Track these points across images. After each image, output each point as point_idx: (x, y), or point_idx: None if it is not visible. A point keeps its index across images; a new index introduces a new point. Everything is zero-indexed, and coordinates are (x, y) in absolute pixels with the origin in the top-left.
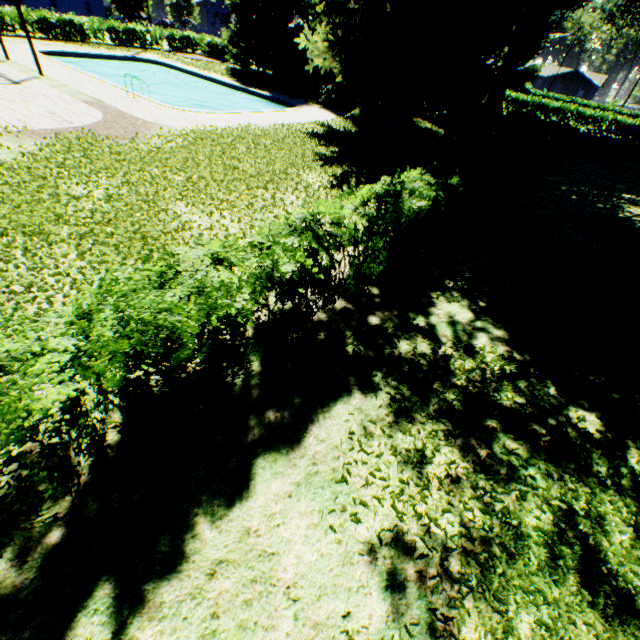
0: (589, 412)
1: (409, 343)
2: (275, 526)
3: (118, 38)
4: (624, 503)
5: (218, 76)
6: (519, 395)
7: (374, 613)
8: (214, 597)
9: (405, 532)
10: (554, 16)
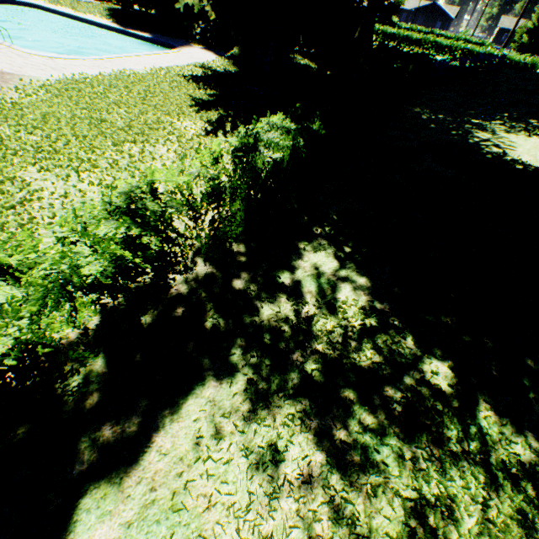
0: (442, 362)
1: (272, 308)
2: None
3: None
4: (473, 475)
5: (96, 18)
6: (378, 353)
7: None
8: None
9: None
10: None
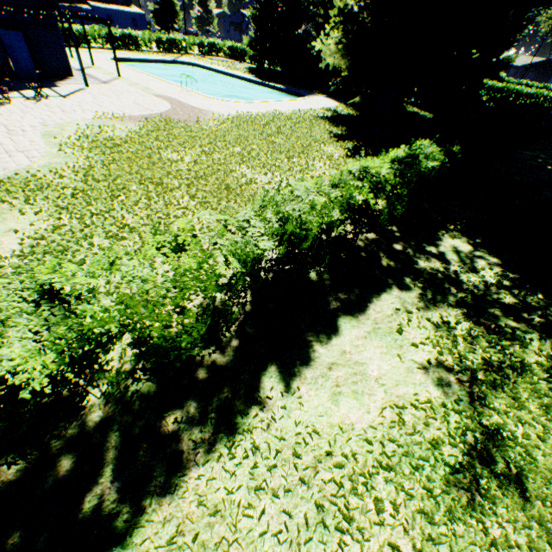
0: None
1: (427, 261)
2: (360, 351)
3: (162, 46)
4: None
5: (240, 73)
6: (514, 297)
7: (432, 395)
8: (334, 378)
9: (444, 361)
10: (531, 13)
